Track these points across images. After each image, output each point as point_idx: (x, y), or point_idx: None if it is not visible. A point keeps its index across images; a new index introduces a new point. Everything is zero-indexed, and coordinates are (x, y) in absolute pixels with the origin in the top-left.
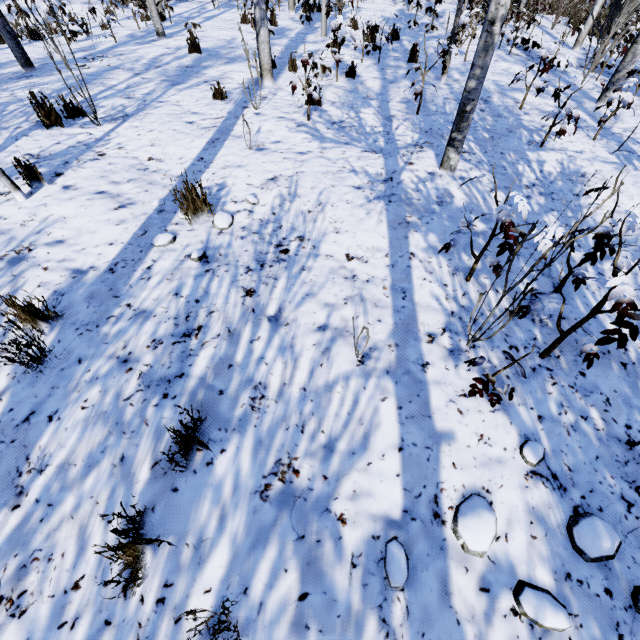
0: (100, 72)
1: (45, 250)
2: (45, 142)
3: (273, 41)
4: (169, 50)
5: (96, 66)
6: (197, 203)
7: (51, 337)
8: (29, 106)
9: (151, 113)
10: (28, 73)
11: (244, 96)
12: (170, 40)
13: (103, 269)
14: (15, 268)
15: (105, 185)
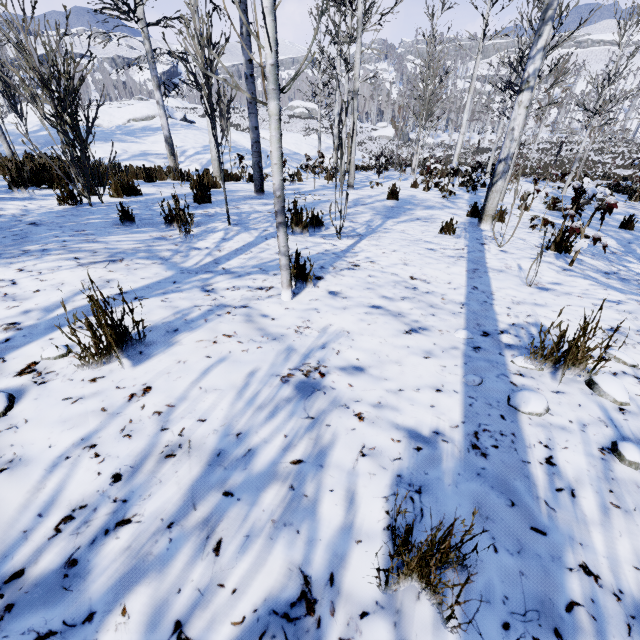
0: (316, 202)
1: (343, 378)
2: (294, 245)
3: (452, 200)
4: (363, 196)
5: (309, 199)
6: (576, 352)
7: (450, 636)
8: (269, 216)
9: (384, 236)
10: (259, 196)
11: (470, 234)
12: (358, 191)
13: (459, 441)
14: (309, 402)
15: (377, 298)
